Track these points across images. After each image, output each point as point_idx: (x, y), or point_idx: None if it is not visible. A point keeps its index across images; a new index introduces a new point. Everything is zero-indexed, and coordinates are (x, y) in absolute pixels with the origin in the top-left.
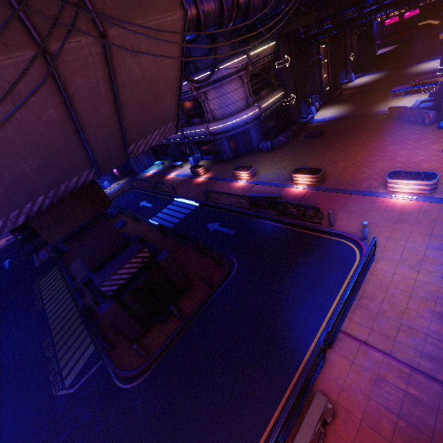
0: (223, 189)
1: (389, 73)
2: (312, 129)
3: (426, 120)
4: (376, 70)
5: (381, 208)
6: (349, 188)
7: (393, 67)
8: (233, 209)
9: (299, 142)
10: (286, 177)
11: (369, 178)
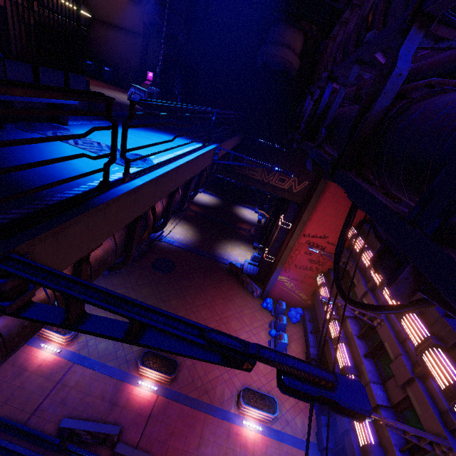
0: (1, 366)
1: (223, 203)
2: (162, 252)
3: (255, 293)
4: (214, 191)
5: (236, 449)
6: (204, 399)
7: (225, 197)
8: (17, 450)
9: (146, 274)
10: (128, 354)
11: (221, 380)
